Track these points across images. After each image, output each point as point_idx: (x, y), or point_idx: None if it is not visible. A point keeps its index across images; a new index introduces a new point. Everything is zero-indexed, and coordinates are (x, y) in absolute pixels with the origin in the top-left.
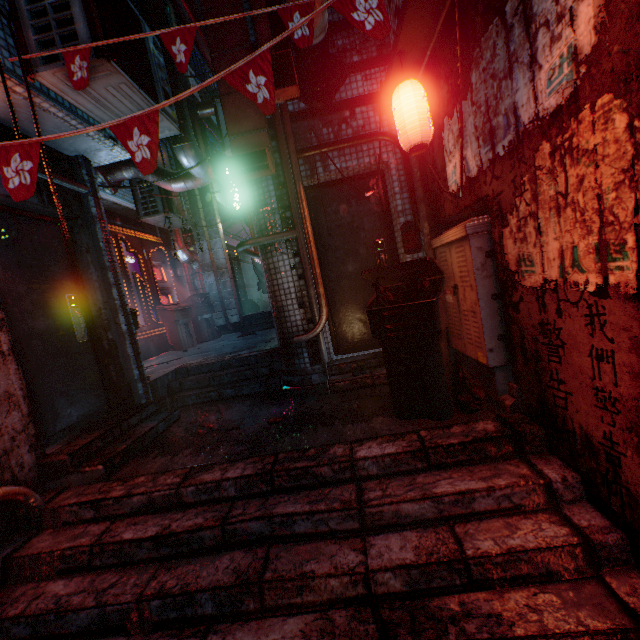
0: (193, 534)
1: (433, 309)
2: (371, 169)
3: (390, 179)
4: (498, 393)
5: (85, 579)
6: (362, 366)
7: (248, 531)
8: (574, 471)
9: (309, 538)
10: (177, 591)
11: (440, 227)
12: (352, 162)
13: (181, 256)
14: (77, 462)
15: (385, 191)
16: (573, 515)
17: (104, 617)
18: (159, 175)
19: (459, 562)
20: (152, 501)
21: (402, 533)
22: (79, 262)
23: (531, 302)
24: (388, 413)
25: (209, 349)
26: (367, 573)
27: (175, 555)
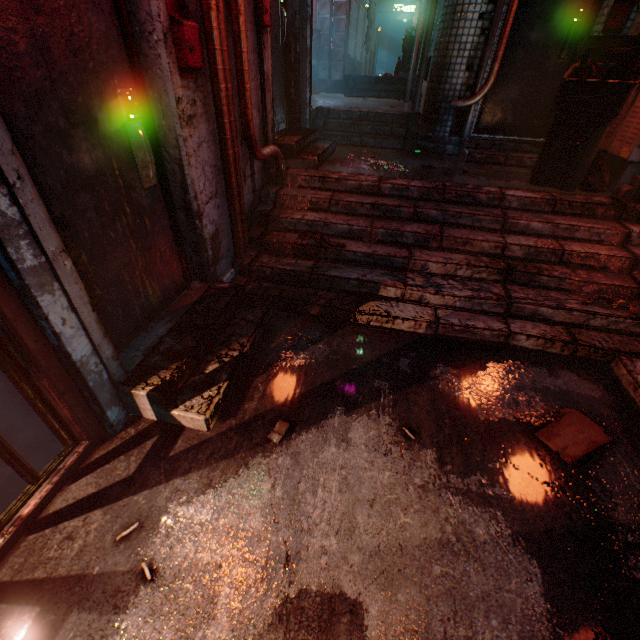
0: (396, 208)
1: (627, 92)
2: None
3: None
4: (616, 185)
5: (328, 215)
6: (502, 145)
7: (429, 216)
8: None
9: (465, 228)
10: (393, 229)
11: None
12: None
13: None
14: (296, 152)
15: None
16: (633, 250)
17: (351, 231)
18: None
19: (559, 251)
20: (360, 187)
21: (525, 237)
22: None
23: None
24: (522, 181)
25: (326, 101)
26: (506, 244)
27: (382, 217)
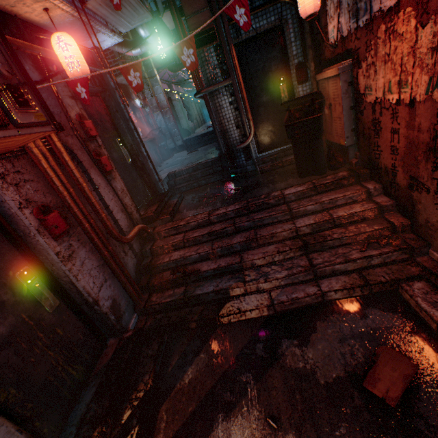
0: (223, 230)
1: (320, 120)
2: (275, 25)
3: (288, 32)
4: (349, 159)
5: (185, 250)
6: (276, 157)
7: (245, 226)
8: (379, 184)
9: (270, 225)
10: (225, 245)
11: (321, 65)
12: (263, 22)
13: (138, 103)
14: (156, 216)
15: (284, 41)
16: (376, 200)
17: (201, 256)
18: (122, 45)
19: (331, 220)
20: (199, 224)
21: (308, 217)
22: (113, 119)
23: (369, 110)
24: (294, 177)
25: (175, 163)
26: (296, 228)
27: (217, 238)
